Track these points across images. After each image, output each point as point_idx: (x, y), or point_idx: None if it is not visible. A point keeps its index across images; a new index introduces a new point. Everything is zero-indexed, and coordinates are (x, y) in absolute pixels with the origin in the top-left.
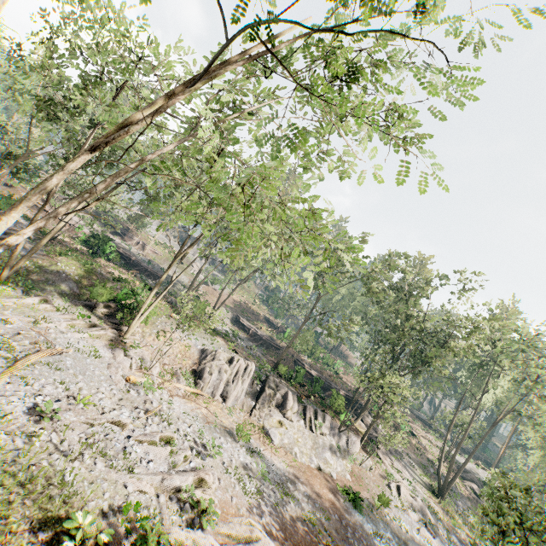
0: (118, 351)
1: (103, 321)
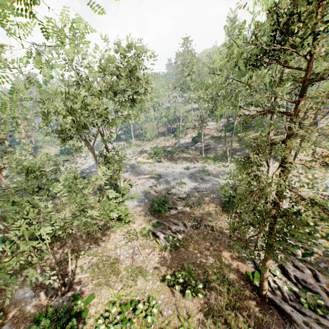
0: None
1: None
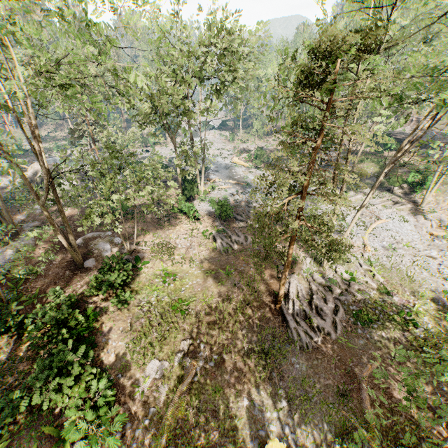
0: (418, 216)
1: (401, 198)
